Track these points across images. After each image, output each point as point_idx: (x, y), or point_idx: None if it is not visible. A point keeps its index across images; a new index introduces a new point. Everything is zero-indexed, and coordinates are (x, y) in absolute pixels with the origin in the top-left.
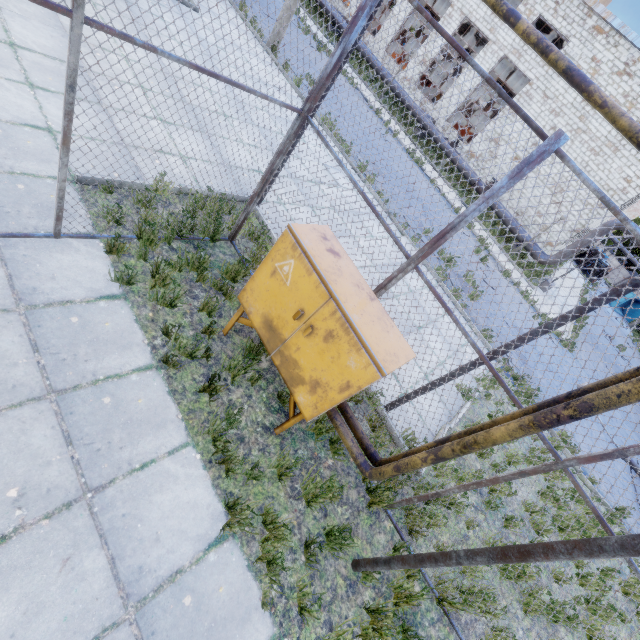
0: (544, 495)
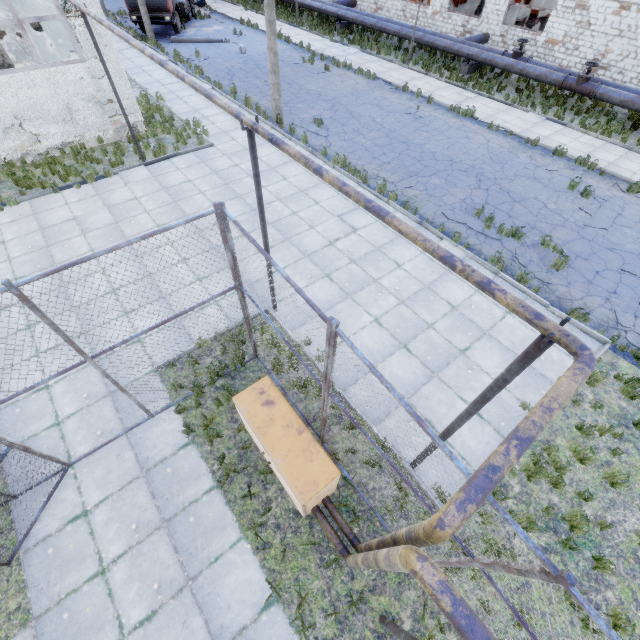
0: None
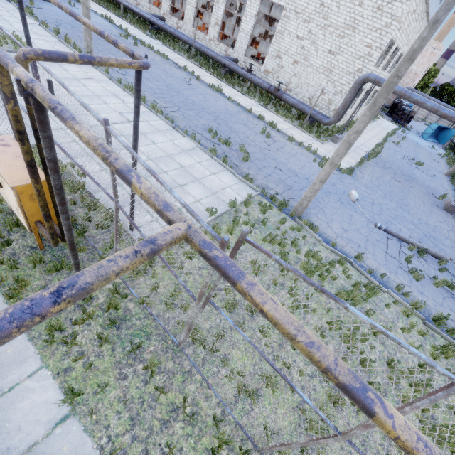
0: None
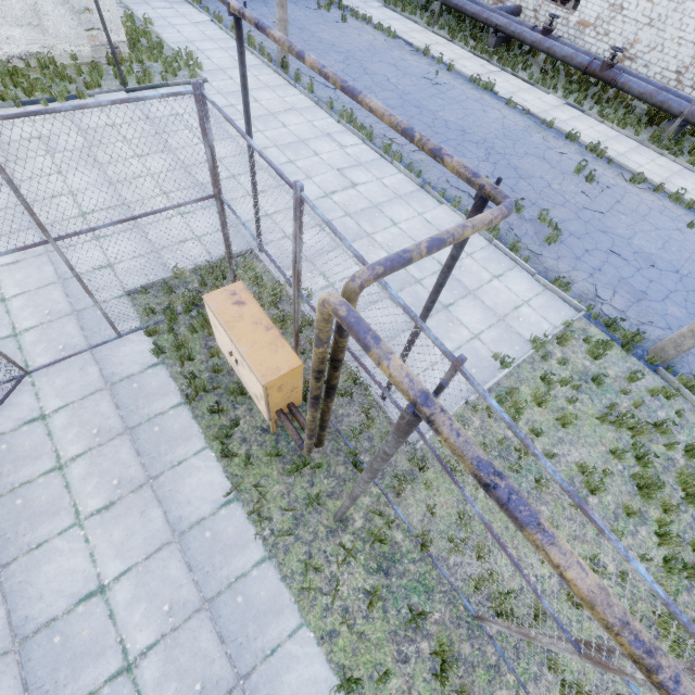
0: (616, 454)
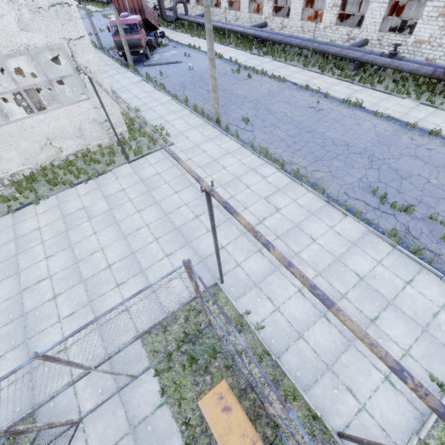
0: None
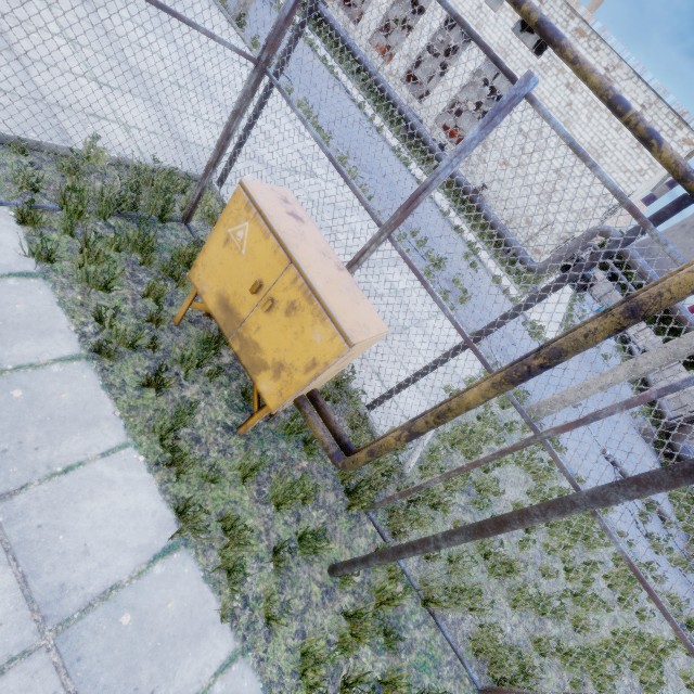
0: (532, 494)
